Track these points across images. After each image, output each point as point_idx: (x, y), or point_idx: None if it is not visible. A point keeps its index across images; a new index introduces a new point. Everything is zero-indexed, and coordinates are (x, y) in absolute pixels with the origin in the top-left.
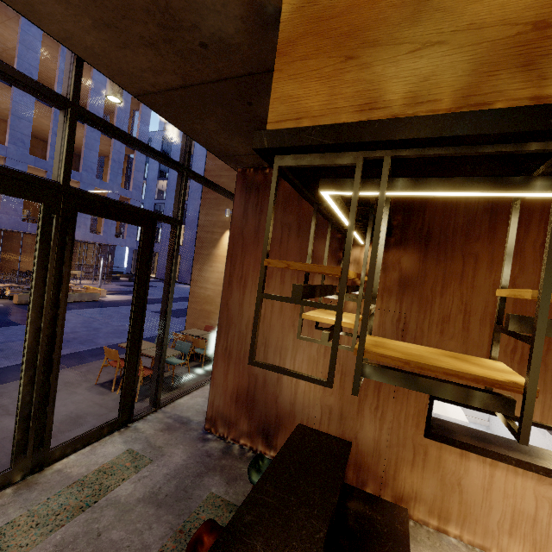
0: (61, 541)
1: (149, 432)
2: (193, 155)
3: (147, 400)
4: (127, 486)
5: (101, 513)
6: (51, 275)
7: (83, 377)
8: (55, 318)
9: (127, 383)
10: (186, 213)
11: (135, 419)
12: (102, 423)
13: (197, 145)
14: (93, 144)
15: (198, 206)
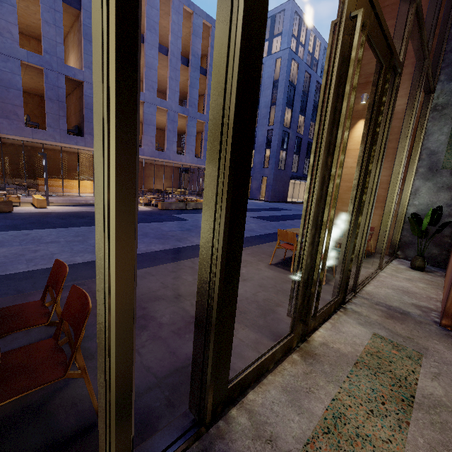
0: (431, 448)
1: (374, 317)
2: (261, 85)
3: (332, 284)
4: (429, 383)
5: (440, 416)
6: (346, 103)
7: (253, 257)
8: (331, 168)
9: (347, 261)
10: (255, 139)
11: (345, 301)
12: (329, 300)
13: (264, 75)
14: (195, 83)
15: (266, 131)
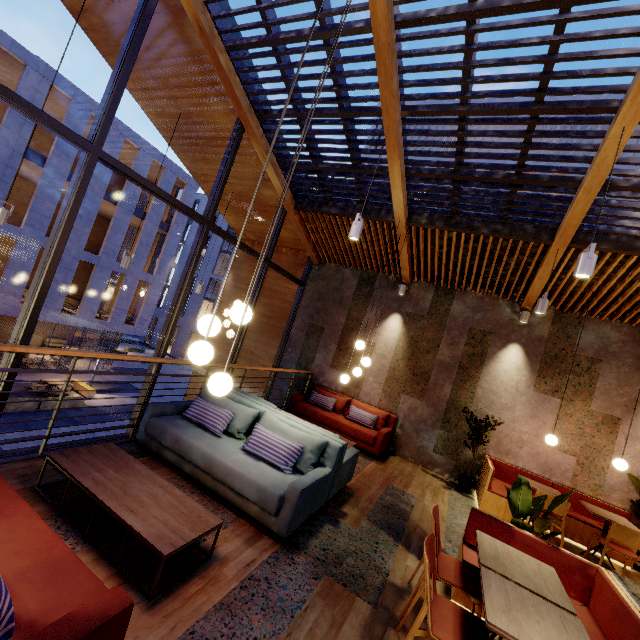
0: None
1: None
2: None
3: None
4: None
5: None
6: None
7: None
8: None
9: None
10: (219, 290)
11: None
12: None
13: None
14: (121, 226)
15: None
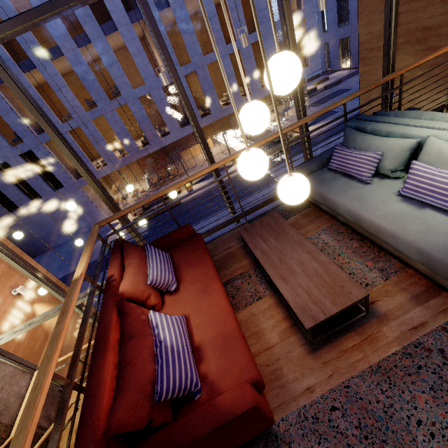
0: None
1: None
2: None
3: None
4: None
5: None
6: None
7: None
8: None
9: None
10: None
11: None
12: None
13: None
14: None
15: None
